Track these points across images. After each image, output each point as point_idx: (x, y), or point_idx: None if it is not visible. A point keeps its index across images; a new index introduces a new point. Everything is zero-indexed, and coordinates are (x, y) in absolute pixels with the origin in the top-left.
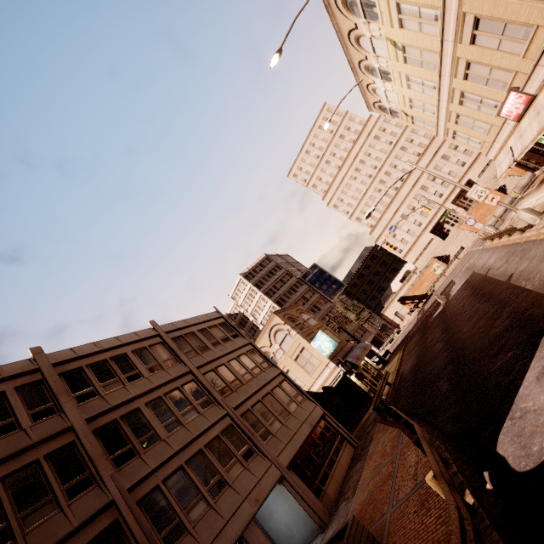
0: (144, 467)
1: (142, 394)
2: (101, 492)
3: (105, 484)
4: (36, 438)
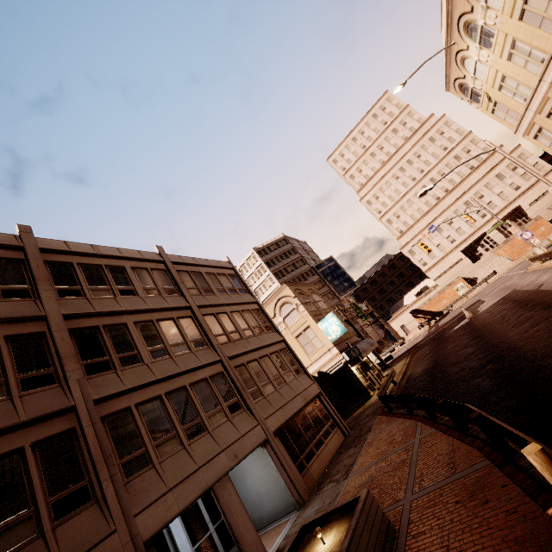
0: (118, 384)
1: (132, 312)
2: (62, 394)
3: (69, 387)
4: None
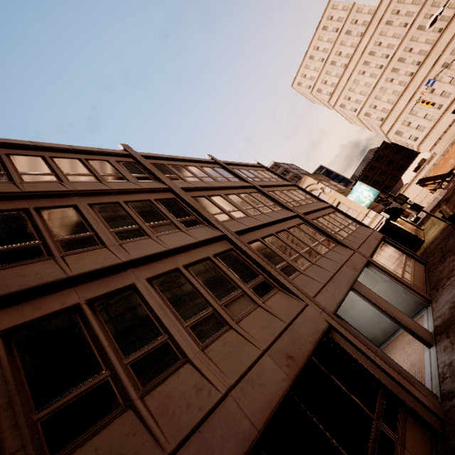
0: (242, 225)
1: (219, 189)
2: (211, 229)
3: (213, 225)
4: (143, 187)
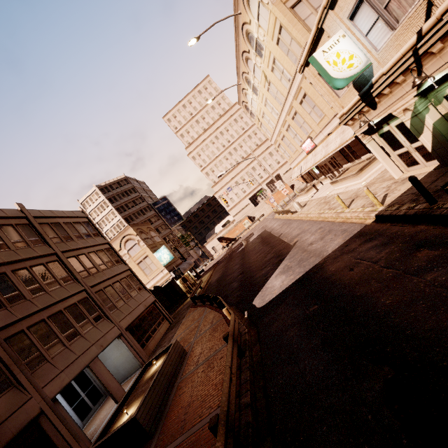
0: (11, 316)
1: (9, 263)
2: None
3: None
4: None
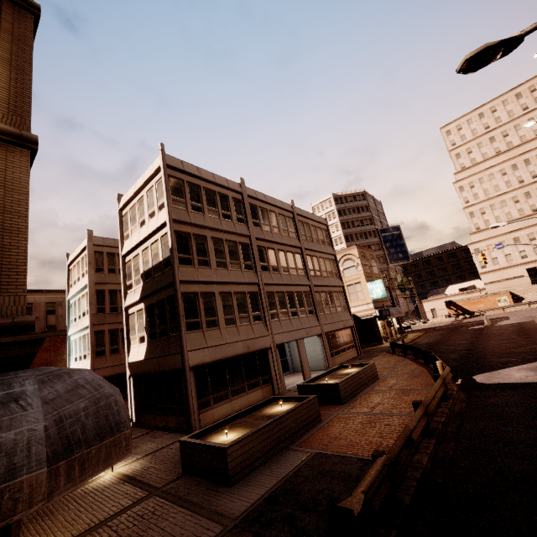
0: (271, 280)
1: (277, 243)
2: (255, 276)
3: (257, 274)
4: (238, 231)
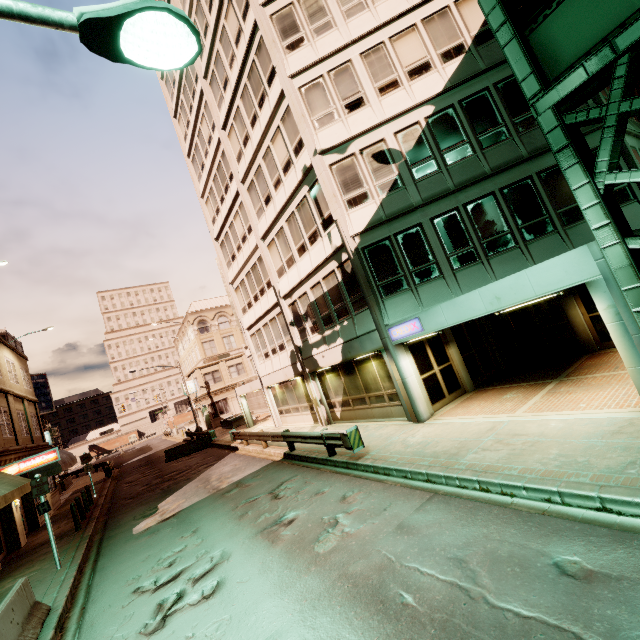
0: None
1: None
2: None
3: None
4: None
